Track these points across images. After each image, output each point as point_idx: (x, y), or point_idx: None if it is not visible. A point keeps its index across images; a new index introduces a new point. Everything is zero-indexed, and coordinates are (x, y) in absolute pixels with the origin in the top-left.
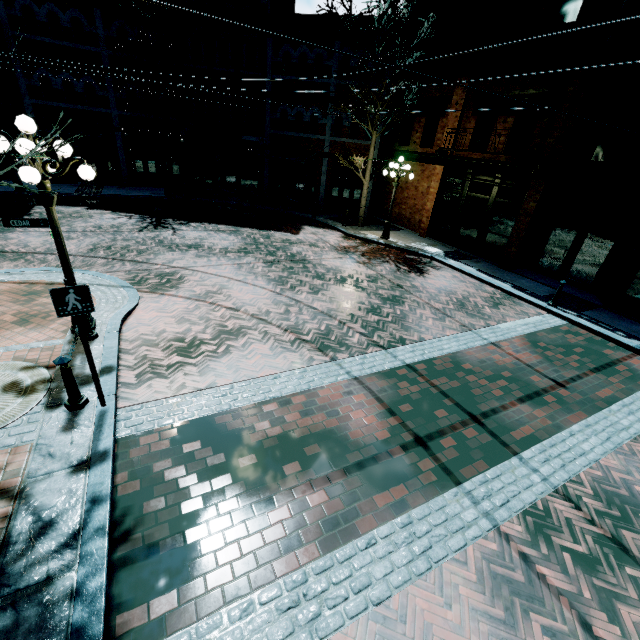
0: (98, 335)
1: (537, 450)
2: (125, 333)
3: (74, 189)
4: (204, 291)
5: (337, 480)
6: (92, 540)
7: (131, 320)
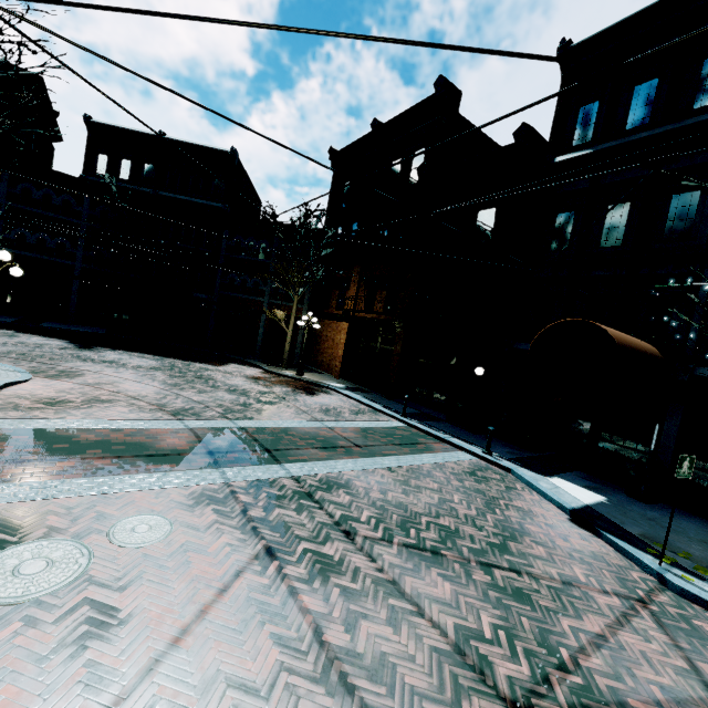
0: None
1: (299, 464)
2: (4, 391)
3: (13, 320)
4: (96, 382)
5: (125, 458)
6: None
7: (14, 387)
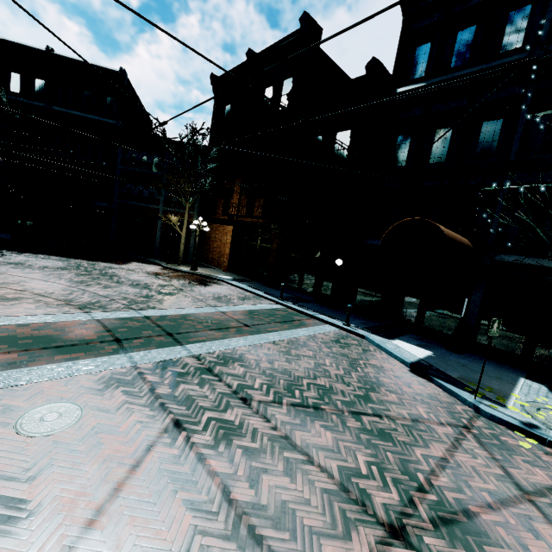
0: None
1: (199, 344)
2: None
3: None
4: (1, 282)
5: (33, 351)
6: None
7: None
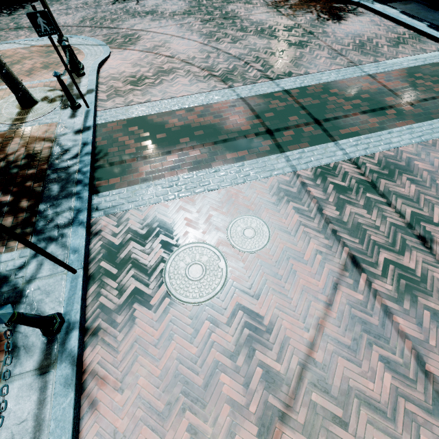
0: (85, 73)
1: (353, 140)
2: (101, 73)
3: None
4: (152, 46)
5: (208, 146)
6: (84, 157)
7: (105, 66)
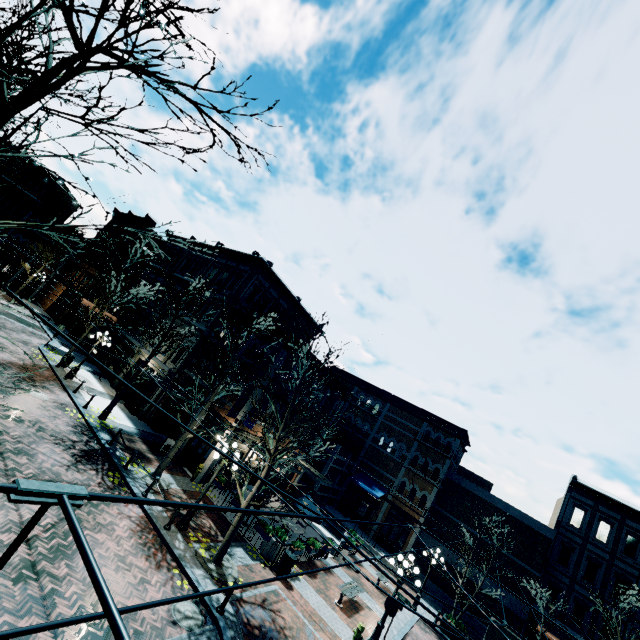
0: None
1: None
2: None
3: None
4: None
5: None
6: None
7: None
